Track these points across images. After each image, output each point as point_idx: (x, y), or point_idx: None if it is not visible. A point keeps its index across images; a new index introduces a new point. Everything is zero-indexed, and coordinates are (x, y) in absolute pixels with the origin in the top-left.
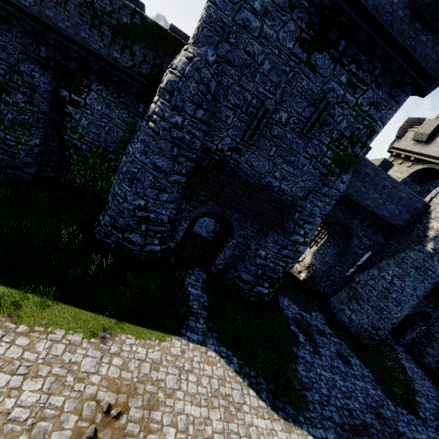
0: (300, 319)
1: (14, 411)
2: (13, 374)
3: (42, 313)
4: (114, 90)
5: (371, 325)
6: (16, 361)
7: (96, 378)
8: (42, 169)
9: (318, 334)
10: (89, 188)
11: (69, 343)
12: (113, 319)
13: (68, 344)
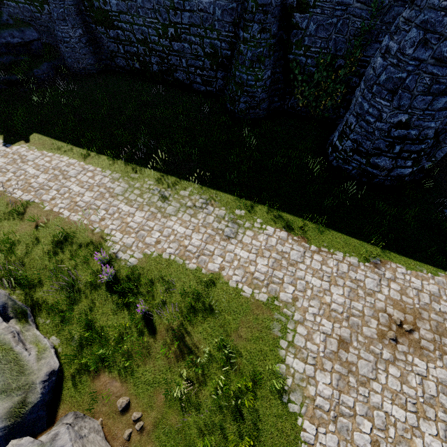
0: None
1: (332, 305)
2: (321, 280)
3: (321, 237)
4: None
5: None
6: (320, 271)
7: (381, 296)
8: (271, 101)
9: None
10: (311, 110)
11: (349, 264)
12: (377, 248)
13: (349, 265)
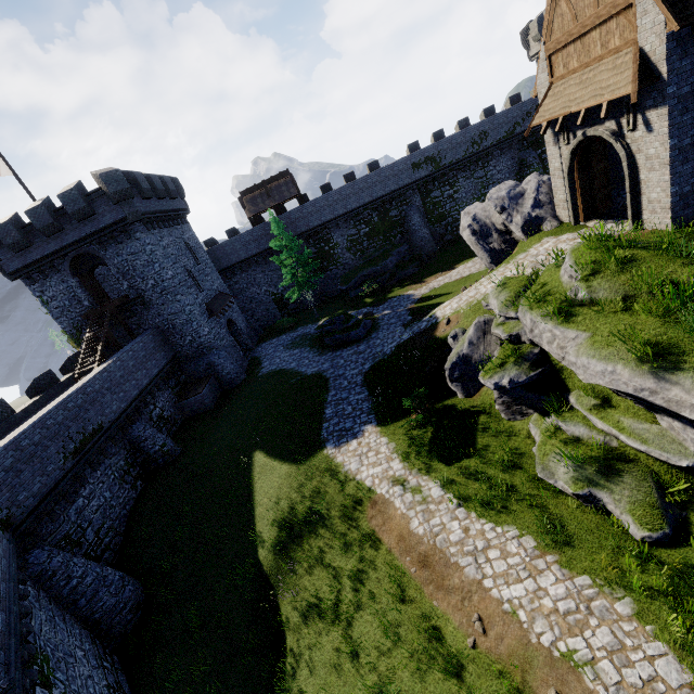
0: None
1: None
2: None
3: None
4: None
5: None
6: None
7: None
8: None
9: None
10: None
11: None
12: None
13: None
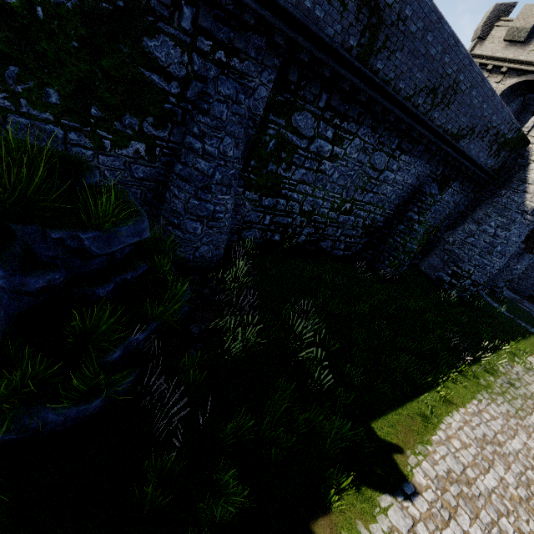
0: (511, 297)
1: None
2: None
3: (529, 348)
4: (466, 184)
5: (532, 284)
6: None
7: None
8: None
9: (522, 302)
10: None
11: None
12: (528, 338)
13: None
